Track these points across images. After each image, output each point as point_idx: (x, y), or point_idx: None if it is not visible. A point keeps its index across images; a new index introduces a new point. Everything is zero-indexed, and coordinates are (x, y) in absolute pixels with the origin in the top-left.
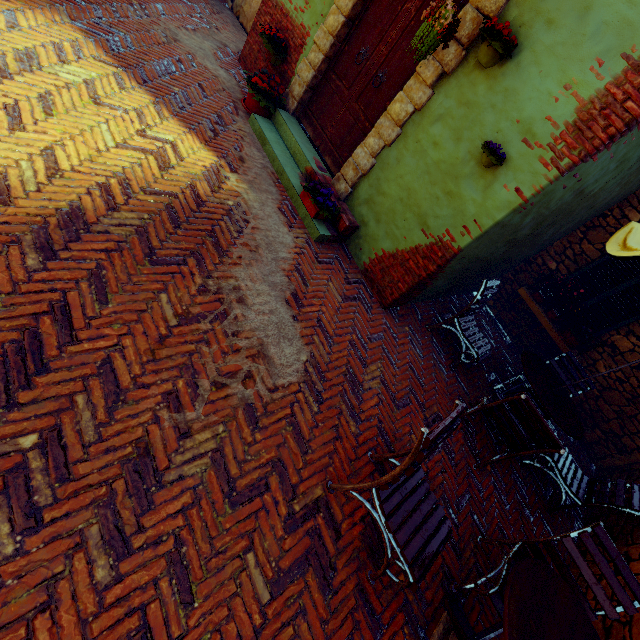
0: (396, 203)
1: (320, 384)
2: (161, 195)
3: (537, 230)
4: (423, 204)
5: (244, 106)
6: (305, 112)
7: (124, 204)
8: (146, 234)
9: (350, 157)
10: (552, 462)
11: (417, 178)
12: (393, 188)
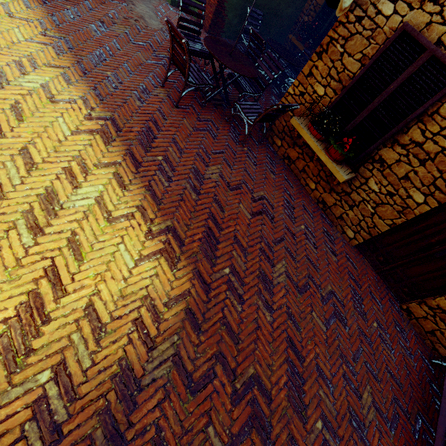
0: None
1: (168, 34)
2: None
3: None
4: None
5: None
6: None
7: None
8: None
9: None
10: (287, 86)
11: None
12: None
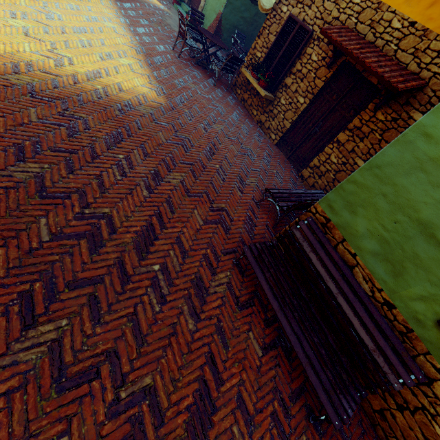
0: (210, 11)
1: None
2: (149, 3)
3: (253, 17)
4: (215, 7)
5: (172, 3)
6: (190, 3)
7: (142, 0)
8: (146, 4)
9: (200, 6)
10: None
11: (213, 1)
12: (209, 8)
